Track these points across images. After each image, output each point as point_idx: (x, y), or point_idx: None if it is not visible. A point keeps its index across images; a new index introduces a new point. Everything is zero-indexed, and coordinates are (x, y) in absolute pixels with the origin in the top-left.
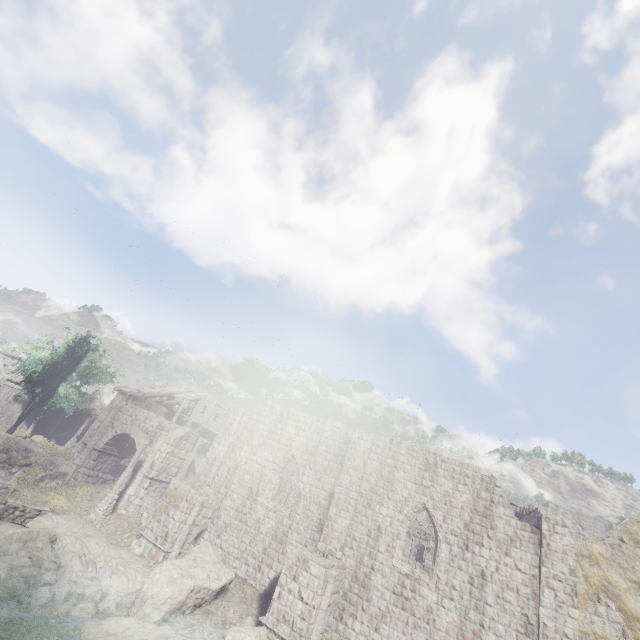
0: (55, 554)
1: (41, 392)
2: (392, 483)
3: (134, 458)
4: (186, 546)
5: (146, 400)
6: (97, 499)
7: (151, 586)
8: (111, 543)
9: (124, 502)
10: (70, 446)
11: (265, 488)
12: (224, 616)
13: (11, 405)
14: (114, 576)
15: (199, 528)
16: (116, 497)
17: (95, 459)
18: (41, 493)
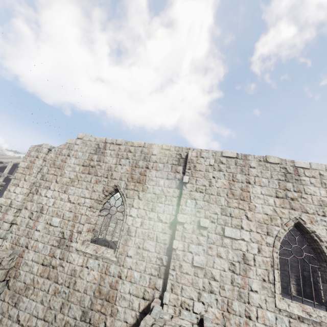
0: None
1: None
2: (249, 201)
3: None
4: None
5: None
6: None
7: None
8: None
9: None
10: None
11: (81, 230)
12: None
13: None
14: None
15: None
16: None
17: None
18: None
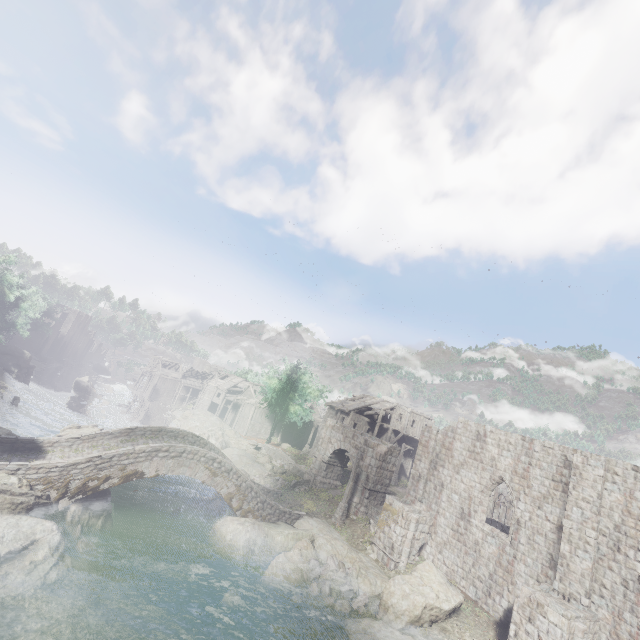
0: (316, 552)
1: (279, 411)
2: None
3: (352, 473)
4: (411, 557)
5: (350, 413)
6: (333, 504)
7: (389, 596)
8: (351, 545)
9: (353, 509)
10: (306, 452)
11: (477, 510)
12: (461, 637)
13: (264, 421)
14: (359, 578)
15: (419, 542)
16: (346, 505)
17: (325, 469)
18: (297, 497)
